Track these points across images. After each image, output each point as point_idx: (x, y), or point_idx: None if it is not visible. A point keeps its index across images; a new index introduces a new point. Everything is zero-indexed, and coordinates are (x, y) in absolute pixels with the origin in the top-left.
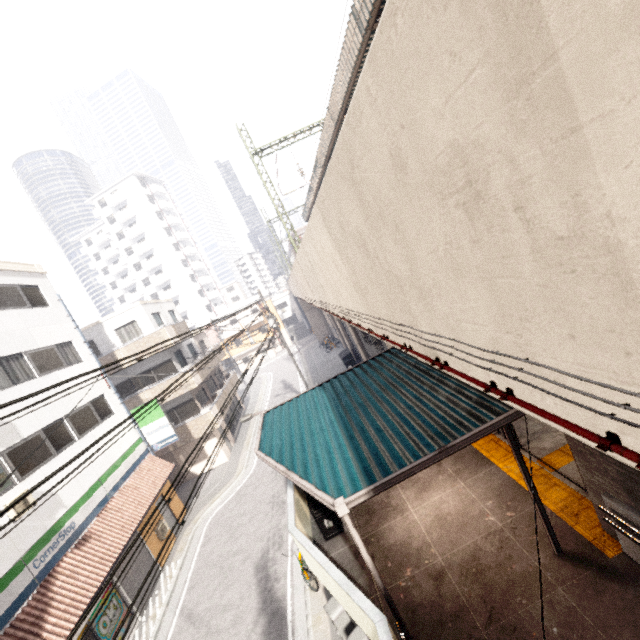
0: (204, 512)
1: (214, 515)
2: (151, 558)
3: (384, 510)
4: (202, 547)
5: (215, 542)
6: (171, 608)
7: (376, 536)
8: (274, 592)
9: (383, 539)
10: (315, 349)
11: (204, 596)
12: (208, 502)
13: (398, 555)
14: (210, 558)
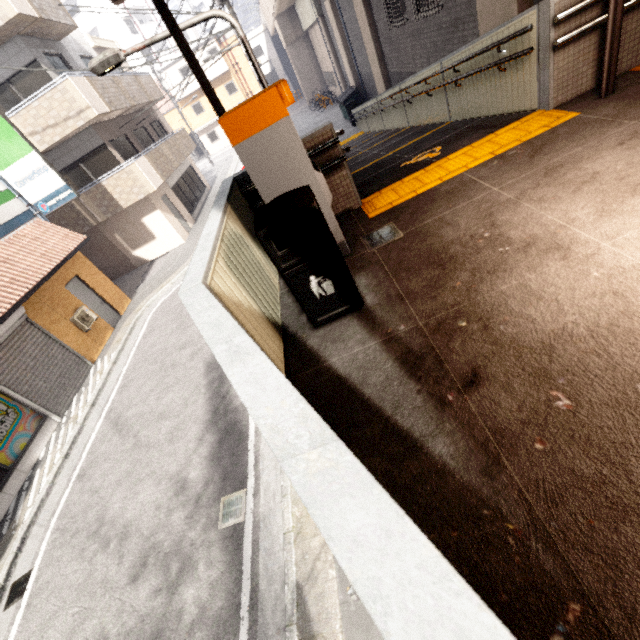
0: (149, 299)
1: (161, 302)
2: (68, 352)
3: (488, 253)
4: (143, 339)
5: (159, 333)
6: (97, 410)
7: (475, 315)
8: (230, 399)
9: (507, 322)
10: (303, 113)
11: (137, 398)
12: (156, 288)
13: (598, 372)
14: (150, 352)
